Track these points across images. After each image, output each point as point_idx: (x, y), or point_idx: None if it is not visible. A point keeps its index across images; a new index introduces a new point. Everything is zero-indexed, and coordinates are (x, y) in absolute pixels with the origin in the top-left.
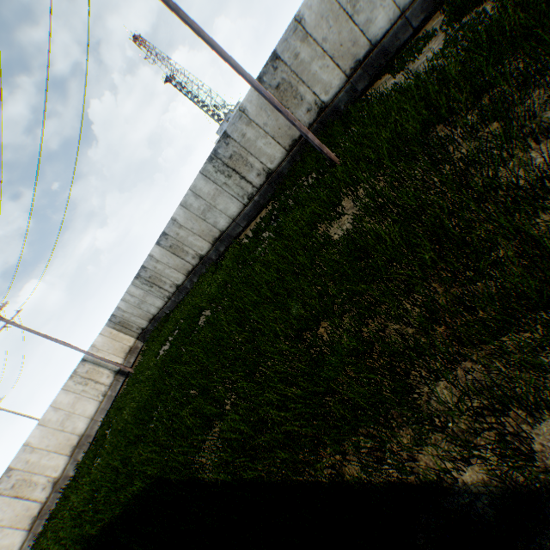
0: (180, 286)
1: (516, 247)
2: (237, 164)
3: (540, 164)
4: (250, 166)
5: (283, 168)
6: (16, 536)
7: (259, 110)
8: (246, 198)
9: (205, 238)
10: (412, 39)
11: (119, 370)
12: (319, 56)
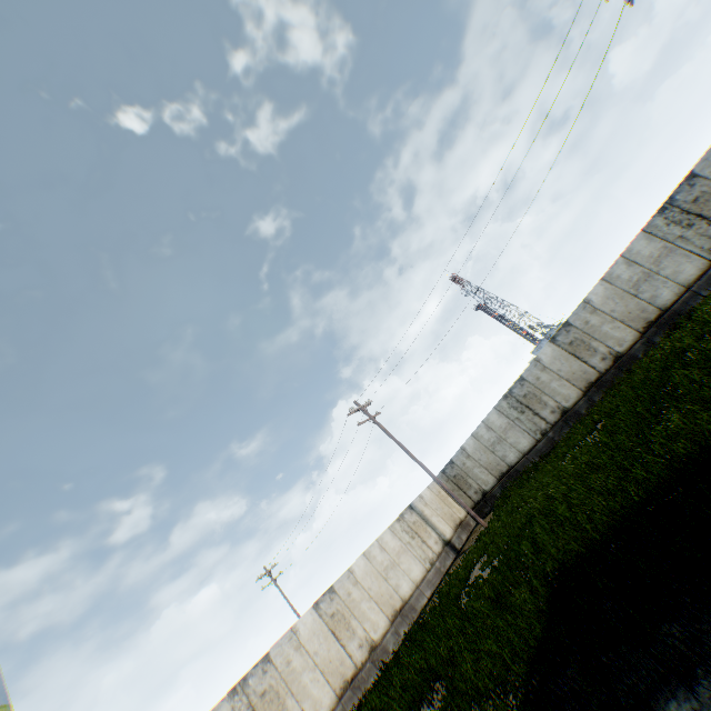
0: (568, 411)
1: None
2: (703, 207)
3: None
4: None
5: None
6: (324, 693)
7: None
8: None
9: (630, 324)
10: None
11: (448, 541)
12: None
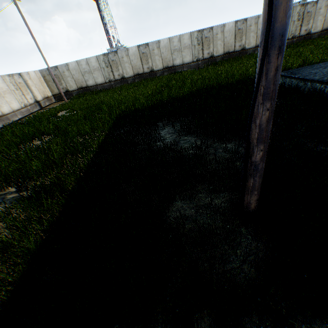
0: (125, 79)
1: None
2: (205, 43)
3: None
4: (209, 48)
5: (217, 59)
6: None
7: (228, 31)
8: (196, 59)
9: (163, 63)
10: None
11: (39, 101)
12: (255, 32)
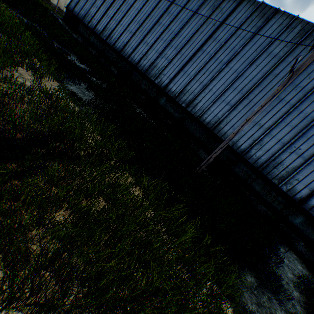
0: None
1: None
2: None
3: None
4: None
5: None
6: None
7: None
8: None
9: None
10: None
11: None
12: None
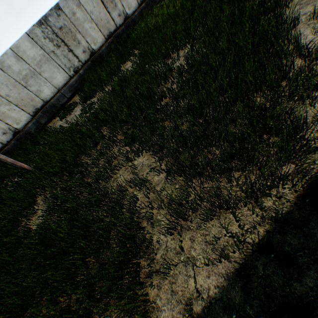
0: None
1: (119, 226)
2: None
3: (121, 180)
4: None
5: None
6: None
7: None
8: None
9: None
10: (69, 101)
11: None
12: (6, 103)
